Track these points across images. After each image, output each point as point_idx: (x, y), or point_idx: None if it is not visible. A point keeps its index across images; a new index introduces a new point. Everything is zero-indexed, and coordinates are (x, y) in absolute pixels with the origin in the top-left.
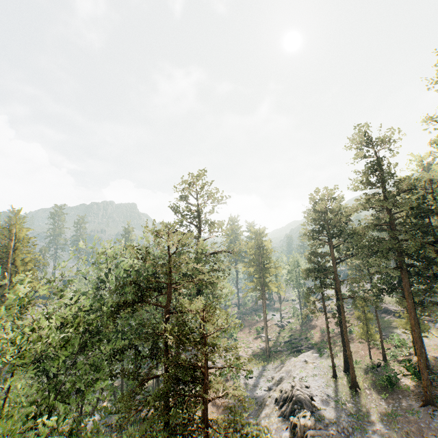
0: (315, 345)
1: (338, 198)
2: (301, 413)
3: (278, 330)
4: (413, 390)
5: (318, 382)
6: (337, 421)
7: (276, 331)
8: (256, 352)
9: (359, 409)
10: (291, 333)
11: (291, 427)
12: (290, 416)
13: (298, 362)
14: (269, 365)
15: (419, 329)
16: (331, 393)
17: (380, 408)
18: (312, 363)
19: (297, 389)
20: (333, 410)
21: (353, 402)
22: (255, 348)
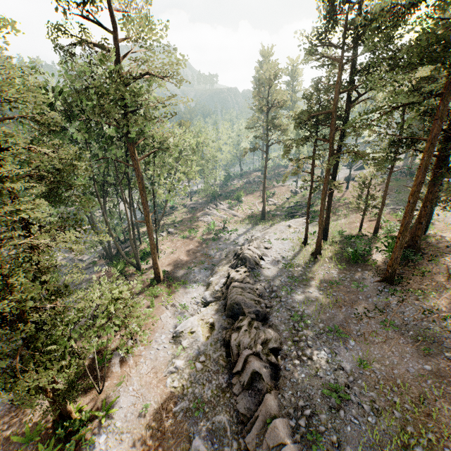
0: (314, 213)
1: None
2: (238, 269)
3: (288, 196)
4: (379, 266)
5: (284, 246)
6: (271, 280)
7: (286, 197)
8: (254, 214)
9: (305, 274)
10: (300, 200)
11: (228, 277)
12: (235, 269)
13: (281, 226)
14: (258, 226)
15: (430, 202)
16: (288, 257)
17: (329, 276)
18: (294, 229)
19: (248, 249)
20: (276, 271)
21: (304, 267)
22: (256, 211)
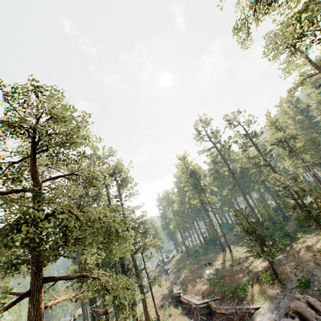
0: None
1: None
2: None
3: None
4: None
5: None
6: None
7: None
8: None
9: None
10: None
11: None
12: None
13: None
14: None
15: None
16: None
17: None
18: None
19: None
20: None
21: None
22: None
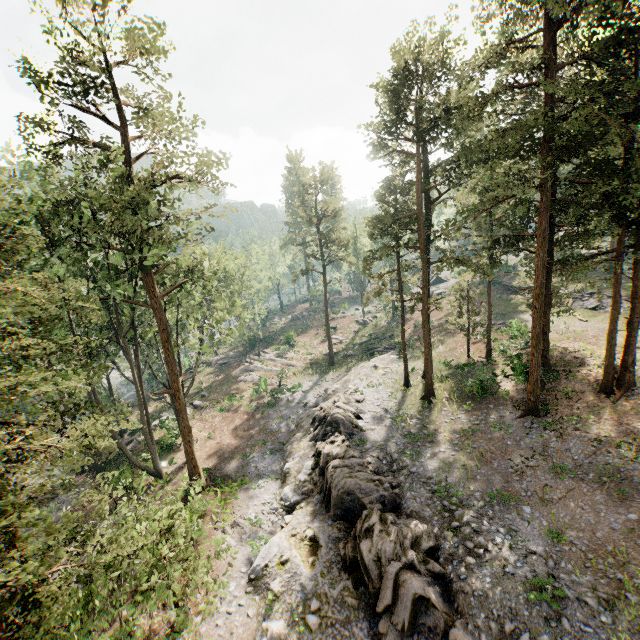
0: (400, 345)
1: (450, 49)
2: (331, 439)
3: (356, 329)
4: (513, 396)
5: (380, 394)
6: (383, 445)
7: (354, 330)
8: (317, 359)
9: (425, 426)
10: (373, 332)
11: (316, 456)
12: (322, 441)
13: (364, 368)
14: (329, 375)
15: (549, 307)
16: (392, 408)
17: (456, 423)
18: (383, 369)
19: (337, 407)
20: (385, 431)
21: (419, 417)
22: (318, 354)
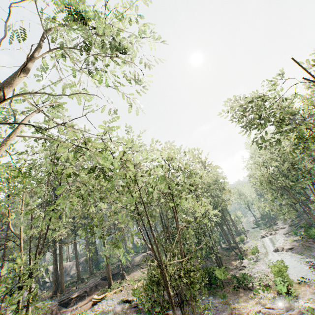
0: None
1: None
2: None
3: None
4: None
5: None
6: None
7: None
8: None
9: None
10: None
11: None
12: None
13: None
14: None
15: None
16: None
17: None
18: None
19: None
20: None
21: None
22: None
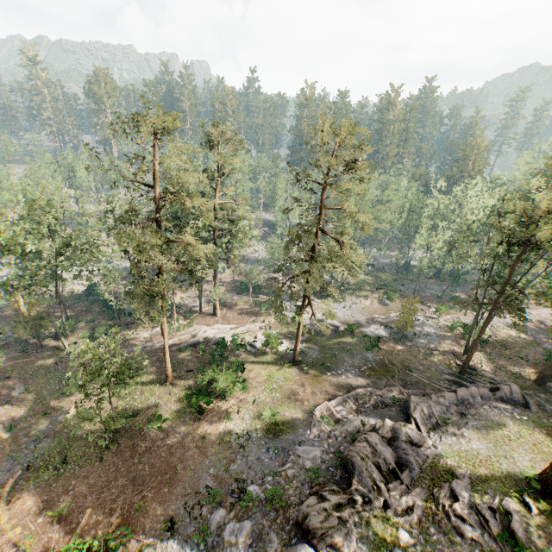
0: None
1: None
2: None
3: None
4: None
5: None
6: None
7: None
8: None
9: None
10: None
11: None
12: None
13: None
14: None
15: None
16: None
17: None
18: None
19: None
20: None
21: None
22: None
